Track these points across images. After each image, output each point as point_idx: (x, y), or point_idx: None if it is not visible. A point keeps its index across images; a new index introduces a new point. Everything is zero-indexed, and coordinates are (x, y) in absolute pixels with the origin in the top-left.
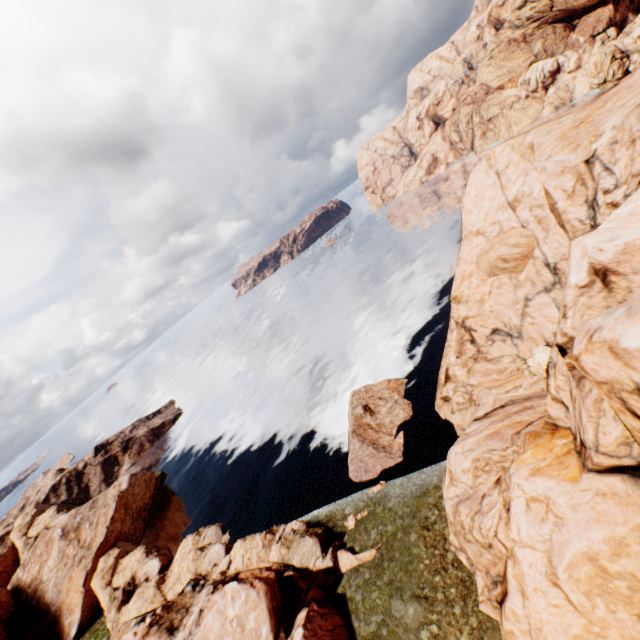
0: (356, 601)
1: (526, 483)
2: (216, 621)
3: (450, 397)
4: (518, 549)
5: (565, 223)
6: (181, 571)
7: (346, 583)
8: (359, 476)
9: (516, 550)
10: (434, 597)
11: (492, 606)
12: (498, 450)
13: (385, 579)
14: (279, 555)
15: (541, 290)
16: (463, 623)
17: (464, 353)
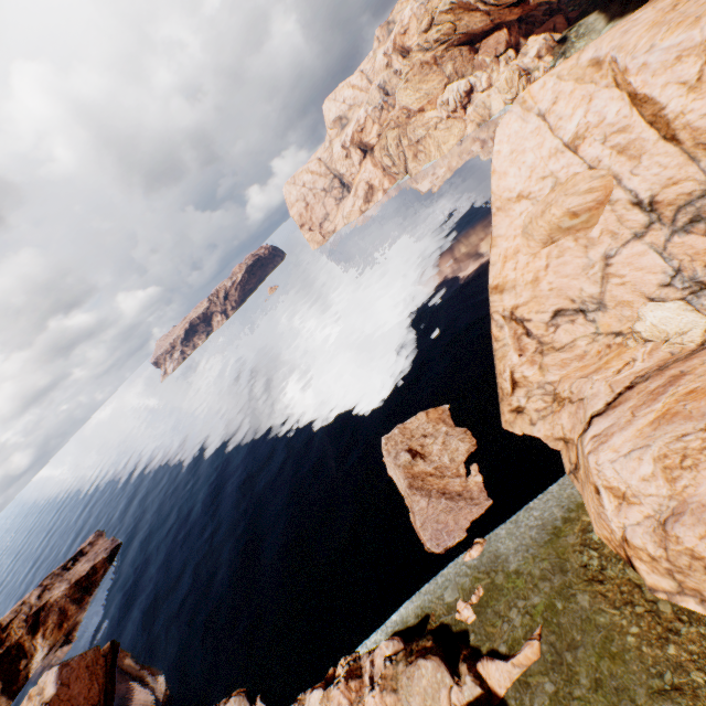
0: None
1: None
2: None
3: (523, 406)
4: None
5: (679, 131)
6: None
7: None
8: (441, 543)
9: None
10: (691, 683)
11: None
12: (693, 433)
13: (585, 682)
14: None
15: (629, 239)
16: None
17: (525, 349)
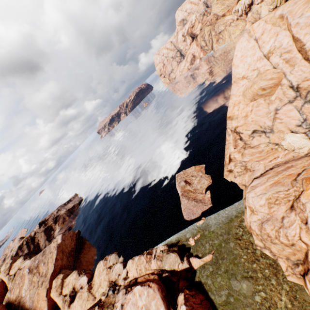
0: (209, 284)
1: None
2: (132, 309)
3: (232, 169)
4: None
5: None
6: (100, 281)
7: (199, 275)
8: (190, 217)
9: None
10: (256, 276)
11: (297, 277)
12: (282, 191)
13: (222, 270)
14: (157, 265)
15: (286, 103)
16: (280, 289)
17: (238, 146)
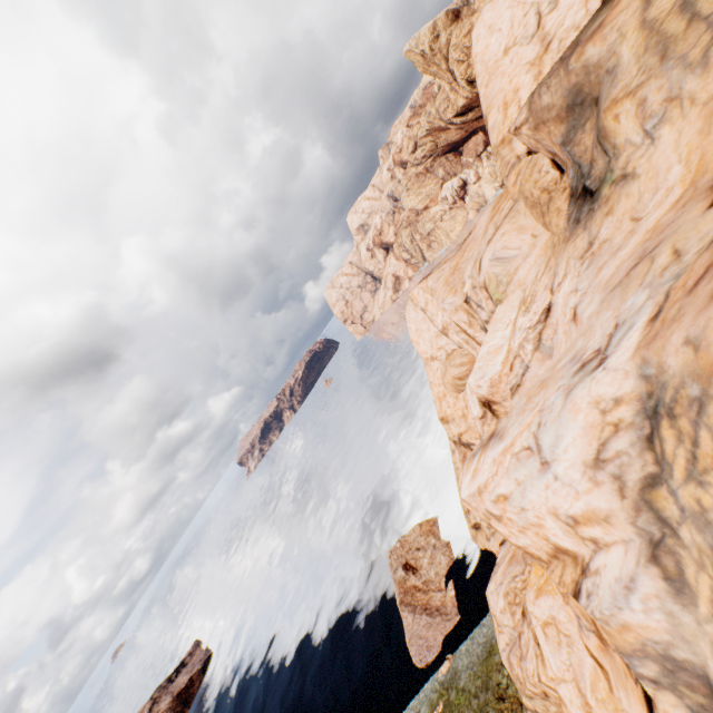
0: None
1: (535, 608)
2: None
3: (479, 523)
4: (558, 687)
5: (480, 343)
6: None
7: None
8: (423, 658)
9: (558, 689)
10: None
11: None
12: (519, 575)
13: None
14: None
15: None
16: None
17: None
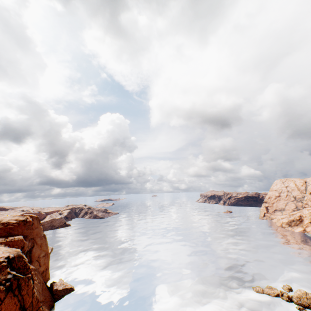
0: None
1: None
2: None
3: None
4: None
5: None
6: None
7: None
8: None
9: None
10: None
11: None
12: None
13: None
14: None
15: None
16: None
17: None
